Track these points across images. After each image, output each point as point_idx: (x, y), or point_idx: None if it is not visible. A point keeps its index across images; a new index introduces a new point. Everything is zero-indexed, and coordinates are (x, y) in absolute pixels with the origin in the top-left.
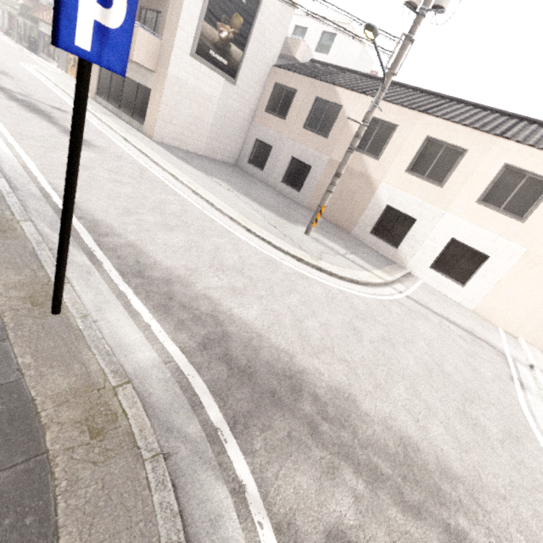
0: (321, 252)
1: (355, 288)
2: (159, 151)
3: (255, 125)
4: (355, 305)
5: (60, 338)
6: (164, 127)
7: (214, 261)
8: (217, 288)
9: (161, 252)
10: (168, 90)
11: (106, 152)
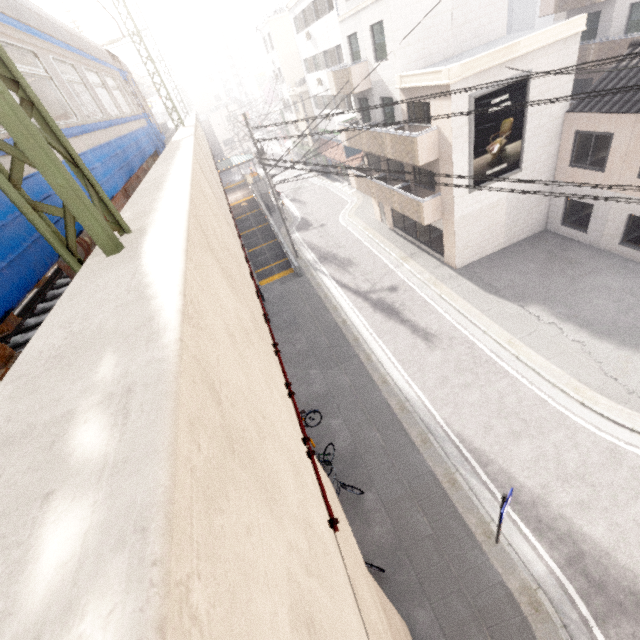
0: None
1: None
2: (469, 292)
3: (559, 183)
4: None
5: (504, 559)
6: (462, 255)
7: (558, 470)
8: (567, 504)
9: (520, 471)
10: (458, 230)
11: (441, 339)
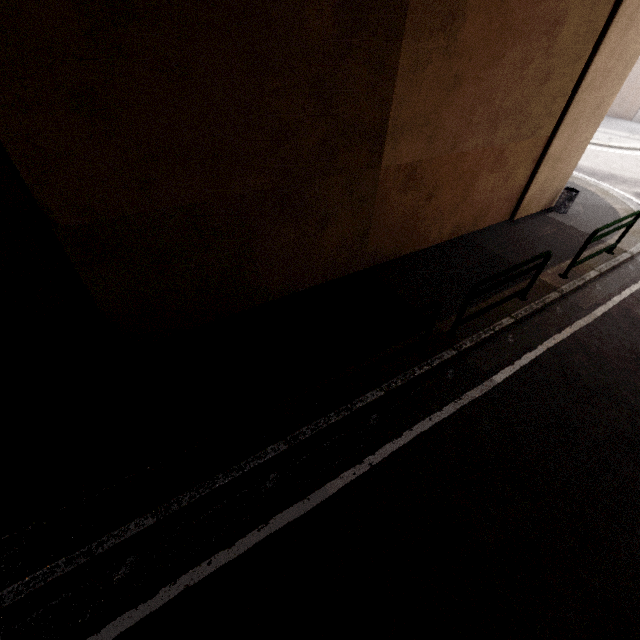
0: (608, 138)
1: (639, 153)
2: None
3: None
4: (639, 159)
5: None
6: None
7: None
8: None
9: None
10: None
11: None
